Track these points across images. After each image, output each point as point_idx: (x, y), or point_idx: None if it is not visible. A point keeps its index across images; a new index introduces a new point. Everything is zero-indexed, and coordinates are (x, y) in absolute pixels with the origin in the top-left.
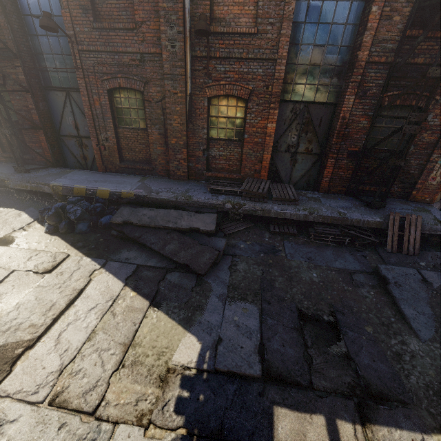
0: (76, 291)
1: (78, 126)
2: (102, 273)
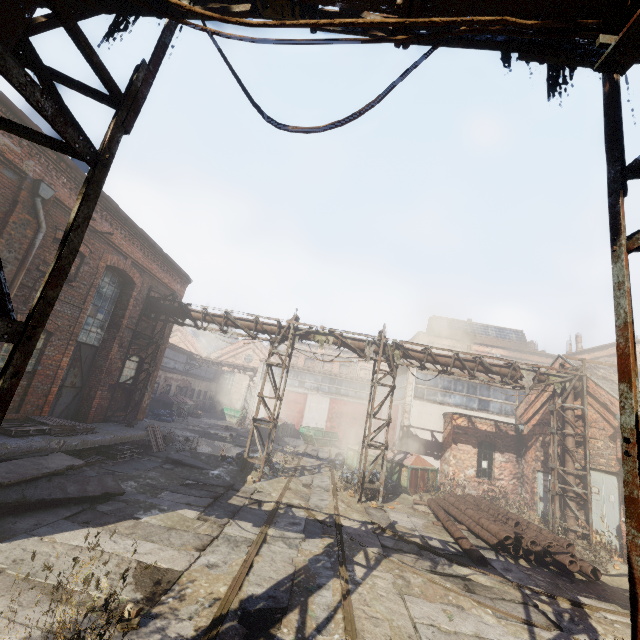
0: (78, 547)
1: None
2: (55, 537)
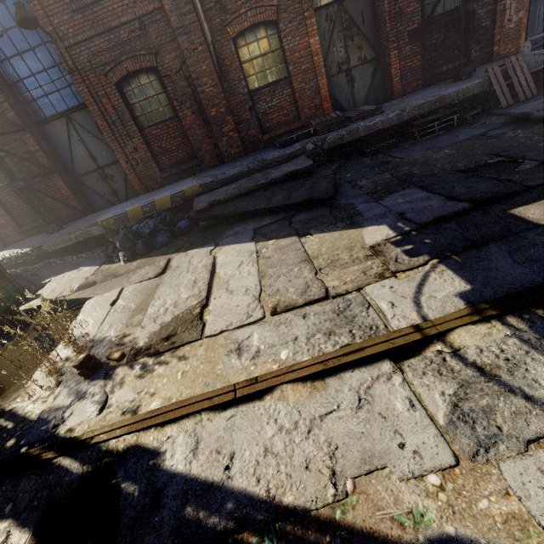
0: (208, 265)
1: (94, 155)
2: (221, 249)
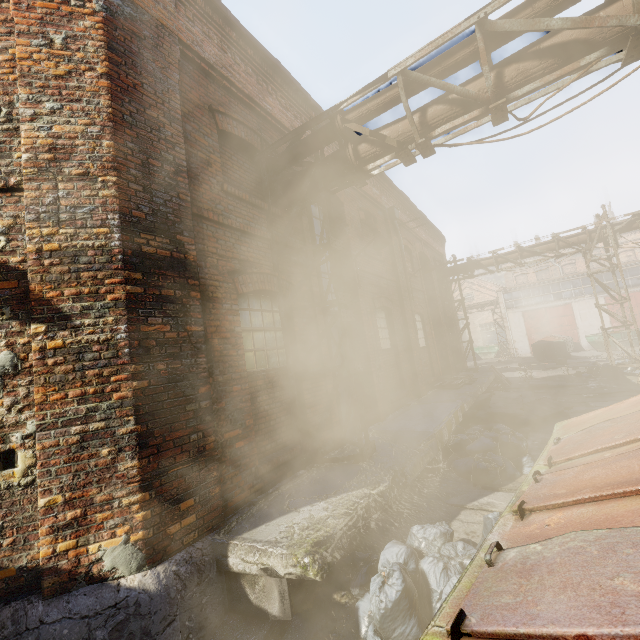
0: None
1: None
2: None
